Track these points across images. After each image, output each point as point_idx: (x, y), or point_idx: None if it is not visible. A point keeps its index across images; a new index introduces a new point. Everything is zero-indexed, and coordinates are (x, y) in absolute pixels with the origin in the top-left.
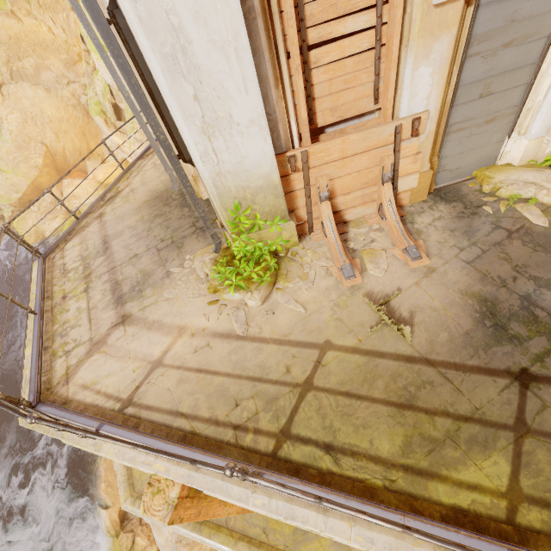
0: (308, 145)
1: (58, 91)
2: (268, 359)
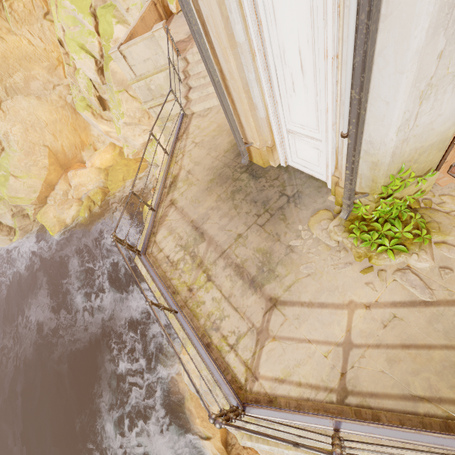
0: None
1: (47, 97)
2: None
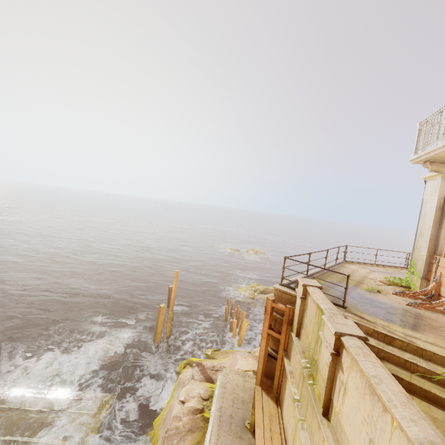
0: (442, 257)
1: None
2: (356, 277)
